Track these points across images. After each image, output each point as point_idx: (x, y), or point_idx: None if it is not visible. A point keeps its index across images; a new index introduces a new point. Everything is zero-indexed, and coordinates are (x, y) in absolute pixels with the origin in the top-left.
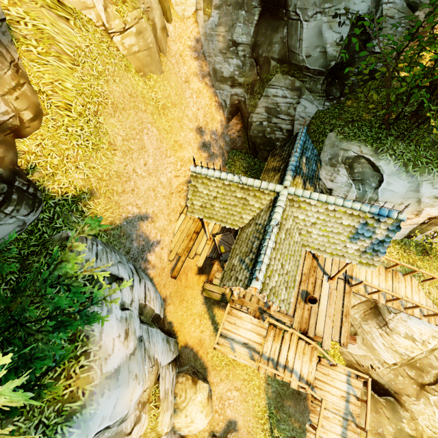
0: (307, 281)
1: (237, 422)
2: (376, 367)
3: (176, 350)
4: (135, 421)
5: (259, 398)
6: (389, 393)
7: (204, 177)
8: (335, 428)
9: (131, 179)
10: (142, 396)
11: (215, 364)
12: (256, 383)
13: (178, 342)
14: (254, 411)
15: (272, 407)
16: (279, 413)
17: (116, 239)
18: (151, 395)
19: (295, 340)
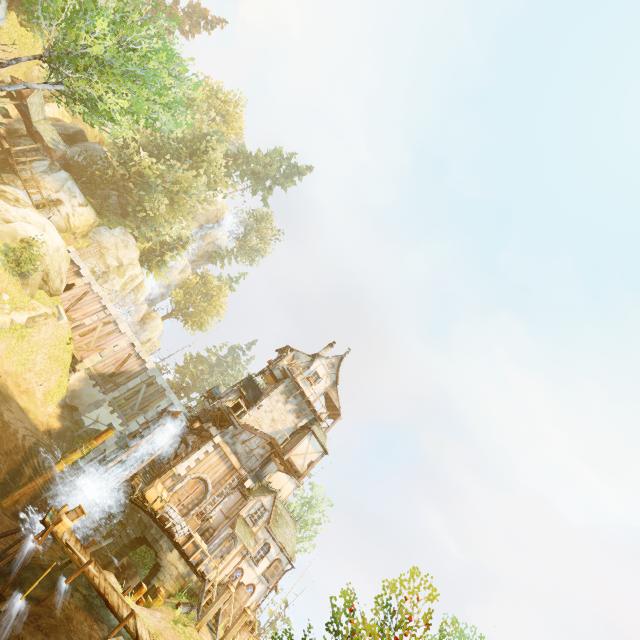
0: None
1: None
2: None
3: None
4: None
5: None
6: None
7: None
8: None
9: None
10: None
11: None
12: None
13: None
14: None
15: None
16: None
17: None
18: None
19: None
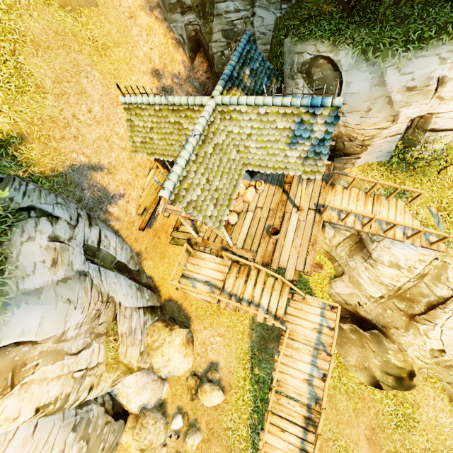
0: (274, 216)
1: (219, 363)
2: (363, 304)
3: (156, 300)
4: (85, 347)
5: (242, 342)
6: (376, 327)
7: (136, 107)
8: (304, 358)
9: (72, 125)
10: (97, 328)
11: (200, 314)
12: (240, 329)
13: (162, 296)
14: (237, 353)
15: (255, 349)
16: (262, 354)
17: (61, 186)
18: (110, 329)
19: (263, 277)
